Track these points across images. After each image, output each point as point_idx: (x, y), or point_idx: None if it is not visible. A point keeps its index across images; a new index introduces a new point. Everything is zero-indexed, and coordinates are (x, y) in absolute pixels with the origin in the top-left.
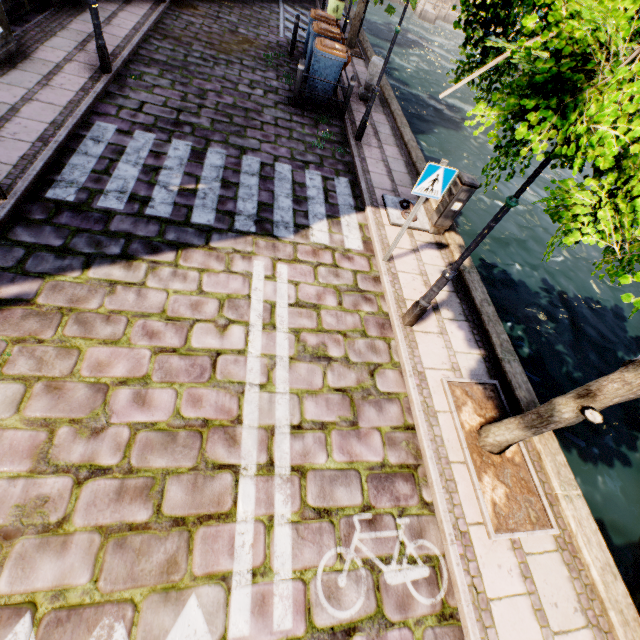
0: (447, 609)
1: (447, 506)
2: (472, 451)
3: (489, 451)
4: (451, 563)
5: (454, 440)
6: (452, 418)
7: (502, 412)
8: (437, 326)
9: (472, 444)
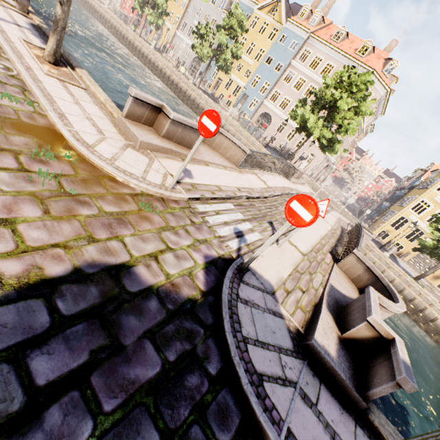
0: (16, 77)
1: (17, 58)
2: (38, 58)
3: (49, 62)
4: (18, 68)
5: (26, 52)
6: (25, 48)
7: (62, 63)
8: (18, 29)
9: (38, 57)
